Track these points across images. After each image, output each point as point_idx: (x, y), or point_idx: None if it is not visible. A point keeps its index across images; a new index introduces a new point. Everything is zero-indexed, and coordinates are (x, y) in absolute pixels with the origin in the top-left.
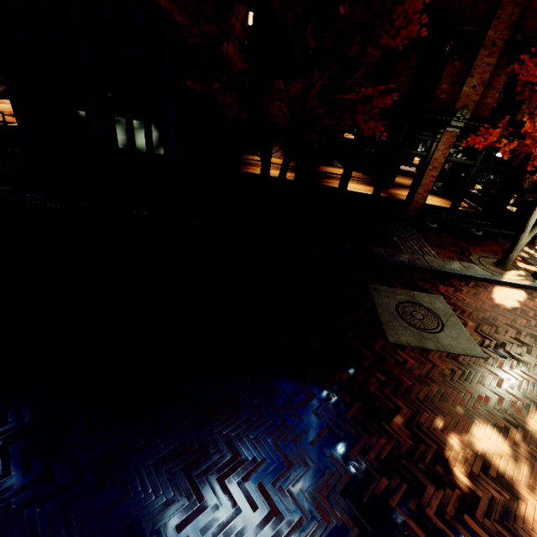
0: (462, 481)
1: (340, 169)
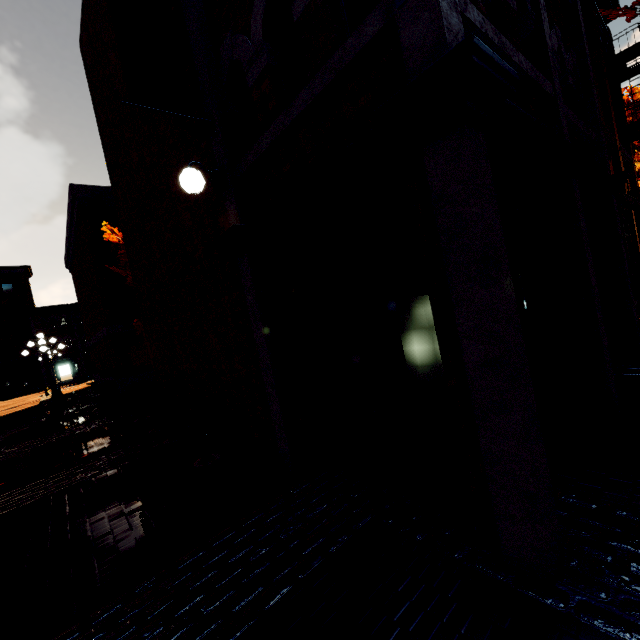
0: None
1: None
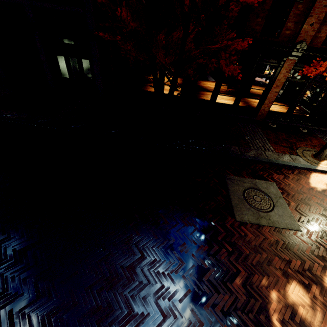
0: (276, 326)
1: (213, 83)
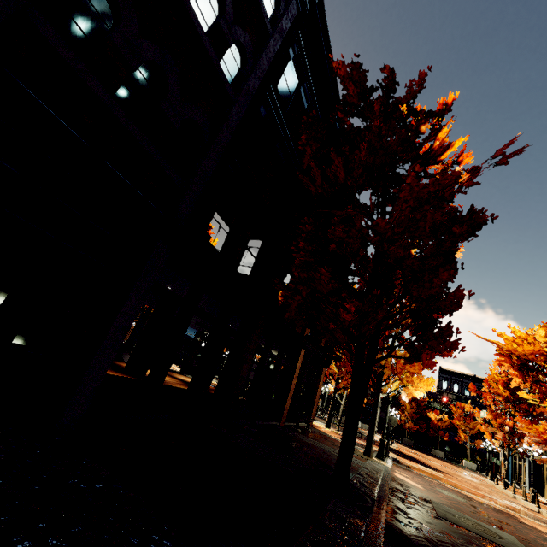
0: None
1: None
